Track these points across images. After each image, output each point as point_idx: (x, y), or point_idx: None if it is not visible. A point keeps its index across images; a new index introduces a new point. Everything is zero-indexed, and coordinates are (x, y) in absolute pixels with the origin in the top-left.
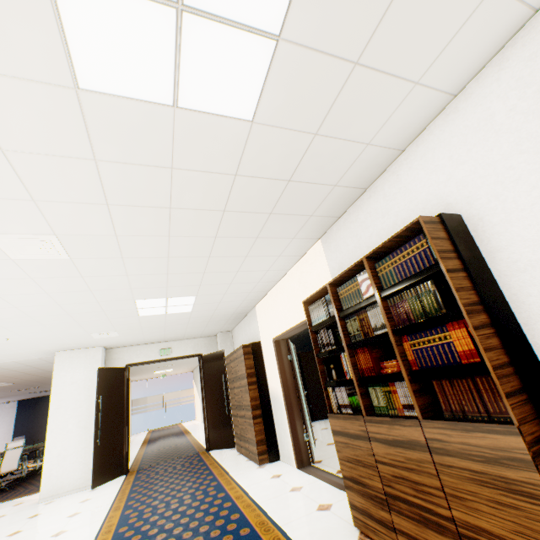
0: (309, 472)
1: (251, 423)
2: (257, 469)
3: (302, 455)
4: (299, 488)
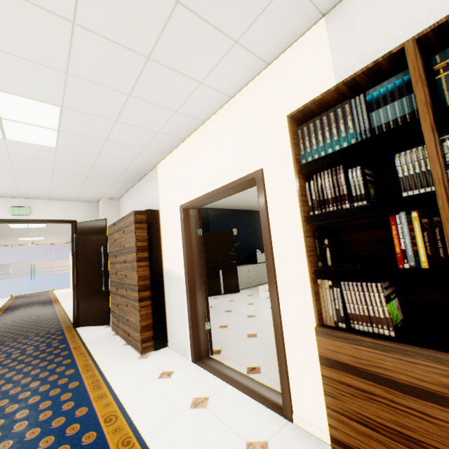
0: (210, 370)
1: (135, 306)
2: (139, 360)
3: (201, 346)
4: (204, 400)
